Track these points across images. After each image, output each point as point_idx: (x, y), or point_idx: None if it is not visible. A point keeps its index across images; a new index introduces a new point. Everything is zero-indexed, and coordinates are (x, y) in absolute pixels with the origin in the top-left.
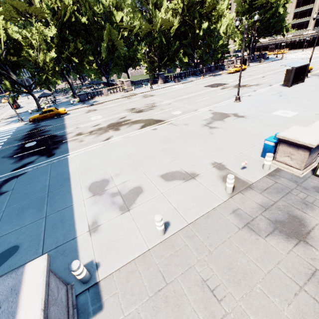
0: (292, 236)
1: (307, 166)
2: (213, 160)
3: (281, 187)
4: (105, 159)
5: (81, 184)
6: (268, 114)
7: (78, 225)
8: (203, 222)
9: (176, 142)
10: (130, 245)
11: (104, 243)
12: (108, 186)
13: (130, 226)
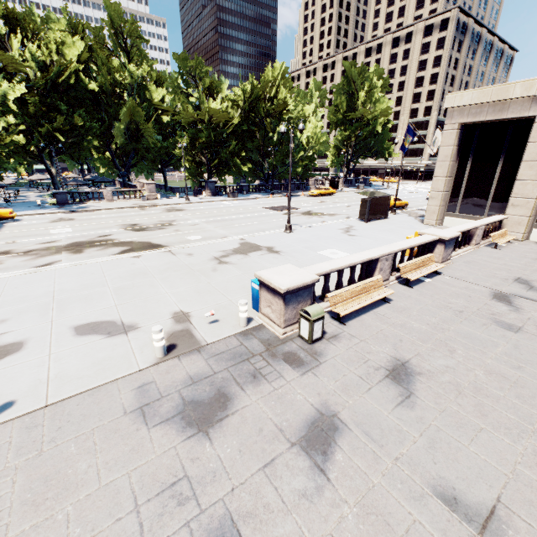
0: (195, 424)
1: (293, 323)
2: (181, 307)
3: (243, 351)
4: (6, 295)
5: None
6: (312, 252)
7: None
8: (76, 403)
9: (150, 278)
10: None
11: None
12: None
13: None
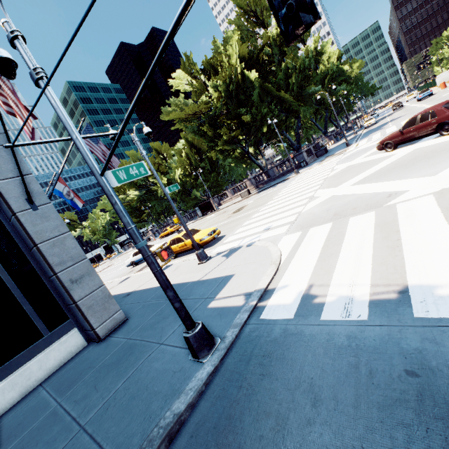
0: None
1: None
2: None
3: None
4: None
5: None
6: None
7: None
8: None
9: None
10: None
11: None
12: None
13: None
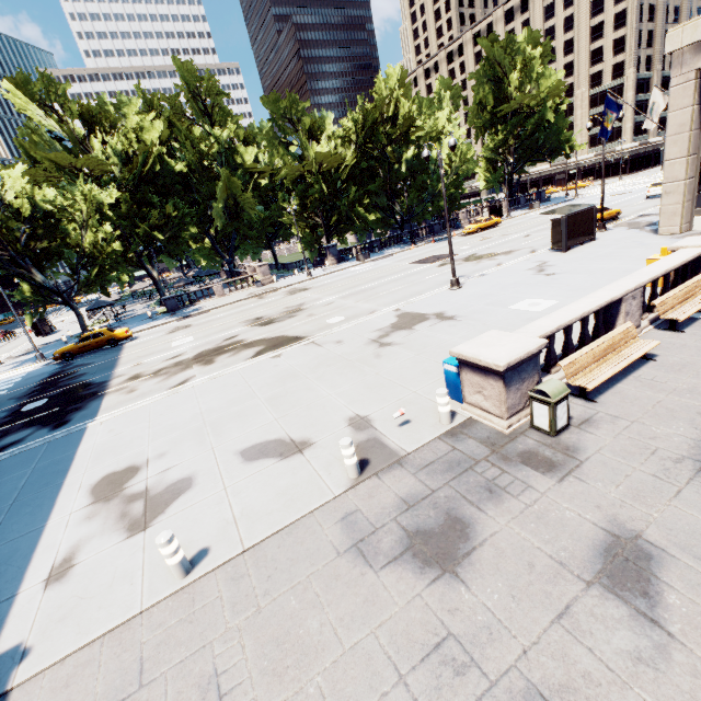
0: (434, 562)
1: (519, 410)
2: (355, 411)
3: (459, 457)
4: (154, 425)
5: (85, 479)
6: (501, 309)
7: (32, 568)
8: (276, 544)
9: (303, 380)
10: (110, 604)
11: (63, 605)
12: (133, 480)
13: (131, 563)
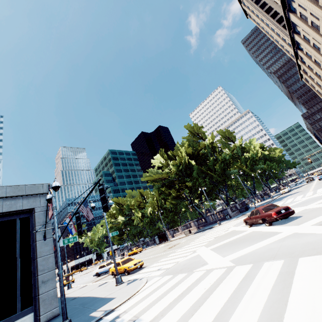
0: None
1: None
2: None
3: None
4: None
5: None
6: None
7: None
8: None
9: None
10: None
11: None
12: None
13: None
